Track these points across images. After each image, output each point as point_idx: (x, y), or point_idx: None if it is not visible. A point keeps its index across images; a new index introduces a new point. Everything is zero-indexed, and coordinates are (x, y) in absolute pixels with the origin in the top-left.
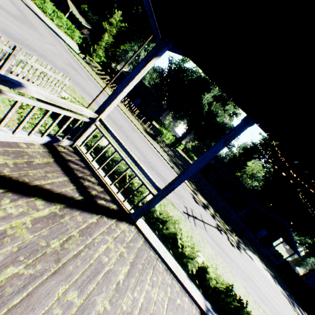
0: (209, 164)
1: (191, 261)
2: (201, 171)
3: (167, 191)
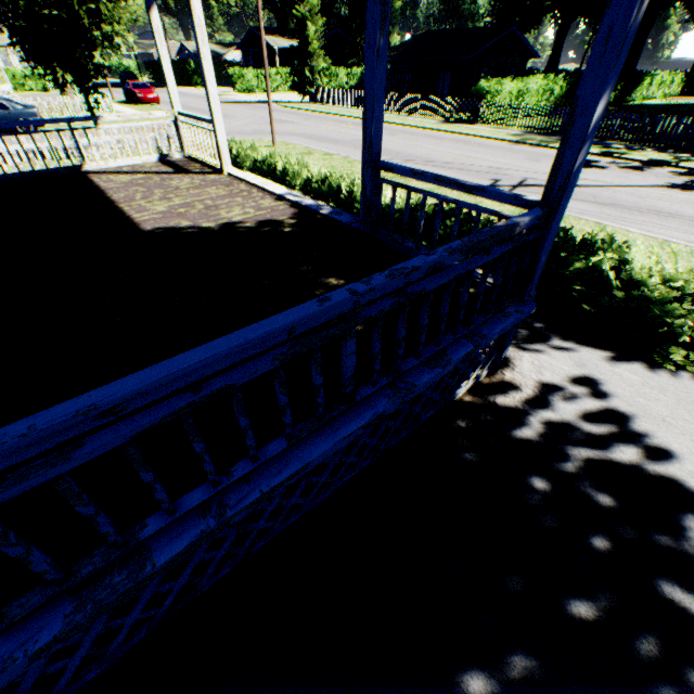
0: None
1: None
2: None
3: (212, 116)
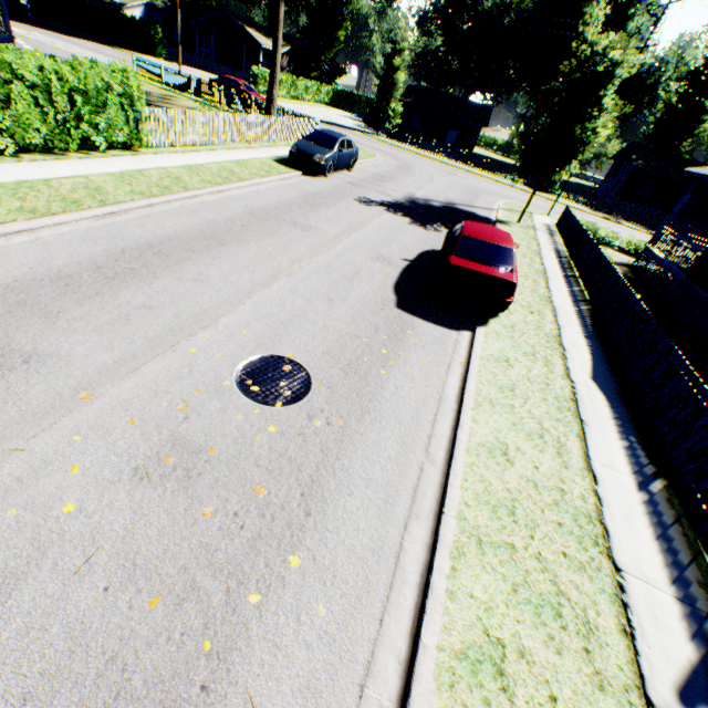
0: (633, 171)
1: None
2: (620, 191)
3: None
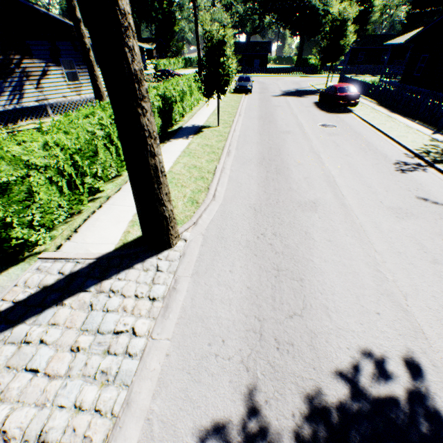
0: (352, 50)
1: None
2: (348, 62)
3: None
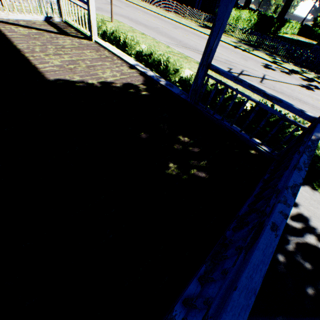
0: None
1: (174, 74)
2: None
3: None
